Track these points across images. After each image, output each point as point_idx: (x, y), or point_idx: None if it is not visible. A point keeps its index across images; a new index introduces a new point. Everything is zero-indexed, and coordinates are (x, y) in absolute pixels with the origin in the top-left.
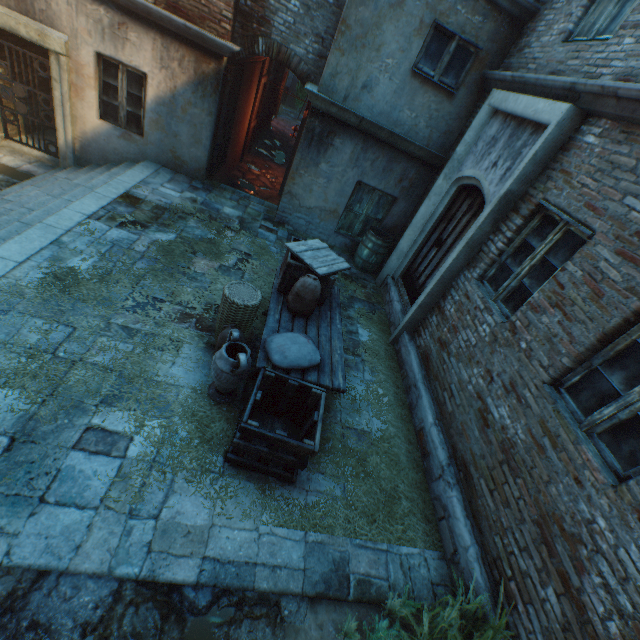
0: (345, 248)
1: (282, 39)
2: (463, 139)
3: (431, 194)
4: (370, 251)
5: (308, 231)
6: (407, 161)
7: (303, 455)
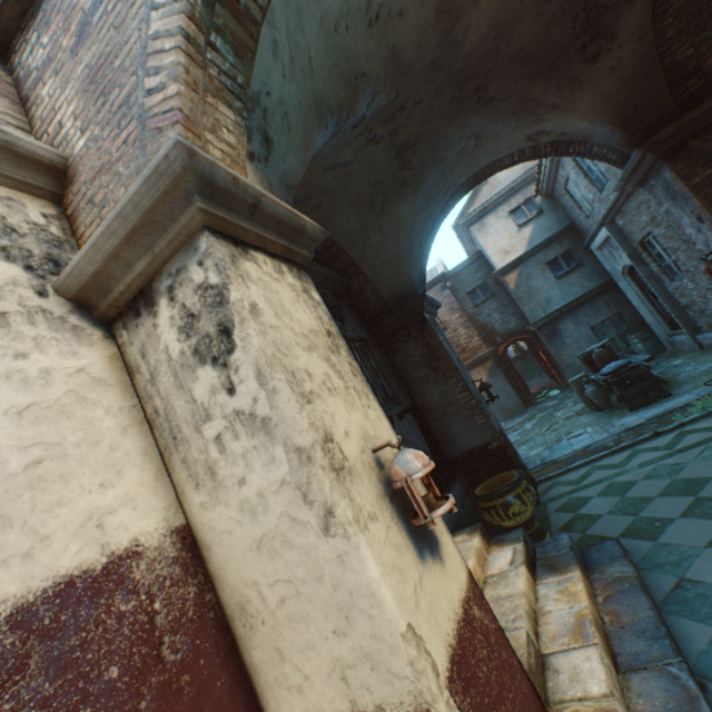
0: None
1: (503, 329)
2: (603, 266)
3: (623, 291)
4: (640, 343)
5: None
6: (599, 298)
7: (650, 375)
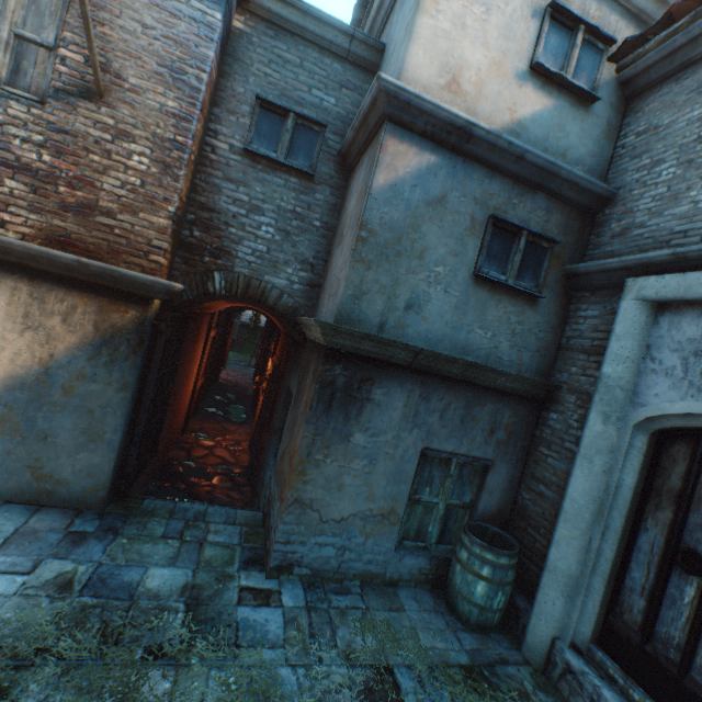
0: (420, 576)
1: (251, 270)
2: (610, 353)
3: (588, 451)
4: (489, 583)
5: (343, 565)
6: (494, 399)
7: None
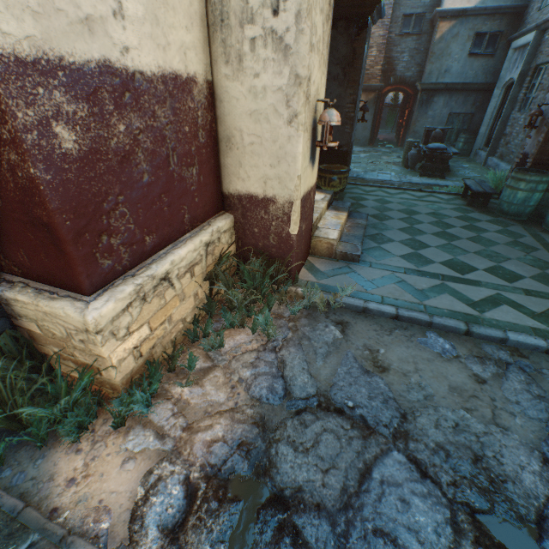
0: None
1: (401, 73)
2: (502, 69)
3: (491, 99)
4: (462, 143)
5: None
6: (475, 94)
7: (447, 162)
